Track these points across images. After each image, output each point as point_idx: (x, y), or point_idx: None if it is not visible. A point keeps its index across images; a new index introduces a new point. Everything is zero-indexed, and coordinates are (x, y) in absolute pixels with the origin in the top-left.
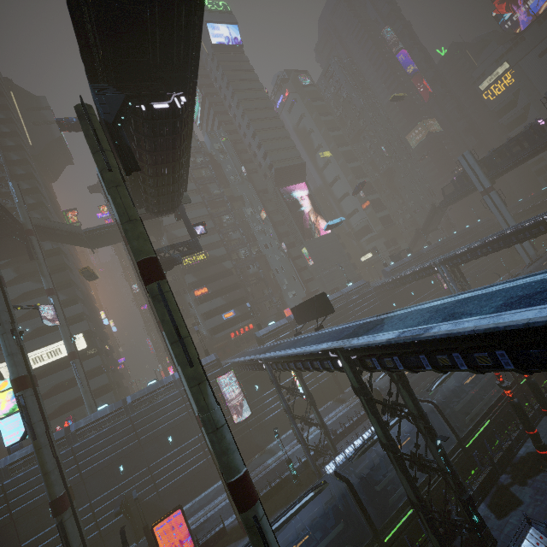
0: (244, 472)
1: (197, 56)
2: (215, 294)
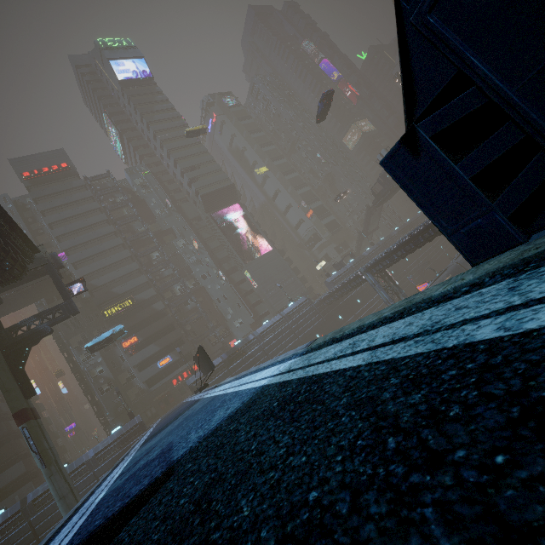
0: None
1: None
2: (147, 341)
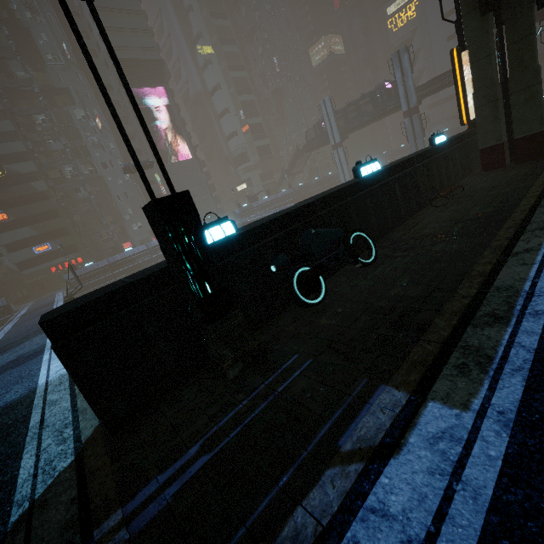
0: None
1: None
2: (21, 222)
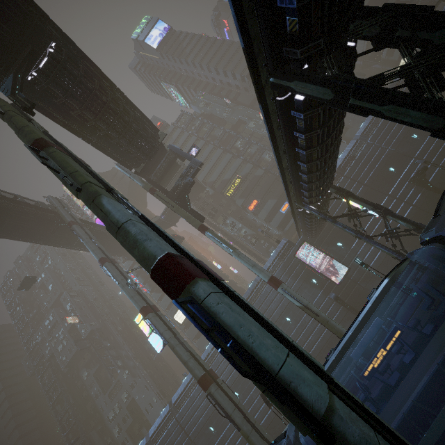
0: (162, 256)
1: (33, 3)
2: (265, 200)
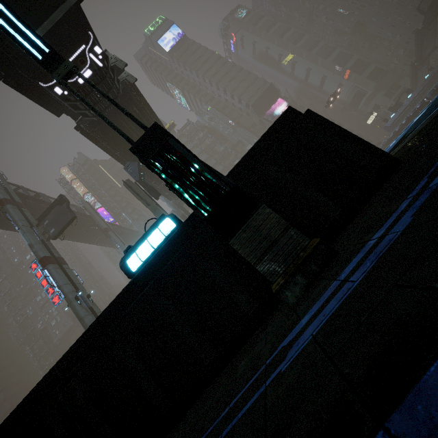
0: None
1: (154, 114)
2: None
